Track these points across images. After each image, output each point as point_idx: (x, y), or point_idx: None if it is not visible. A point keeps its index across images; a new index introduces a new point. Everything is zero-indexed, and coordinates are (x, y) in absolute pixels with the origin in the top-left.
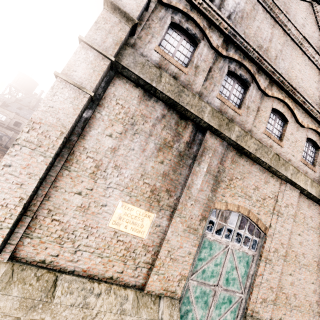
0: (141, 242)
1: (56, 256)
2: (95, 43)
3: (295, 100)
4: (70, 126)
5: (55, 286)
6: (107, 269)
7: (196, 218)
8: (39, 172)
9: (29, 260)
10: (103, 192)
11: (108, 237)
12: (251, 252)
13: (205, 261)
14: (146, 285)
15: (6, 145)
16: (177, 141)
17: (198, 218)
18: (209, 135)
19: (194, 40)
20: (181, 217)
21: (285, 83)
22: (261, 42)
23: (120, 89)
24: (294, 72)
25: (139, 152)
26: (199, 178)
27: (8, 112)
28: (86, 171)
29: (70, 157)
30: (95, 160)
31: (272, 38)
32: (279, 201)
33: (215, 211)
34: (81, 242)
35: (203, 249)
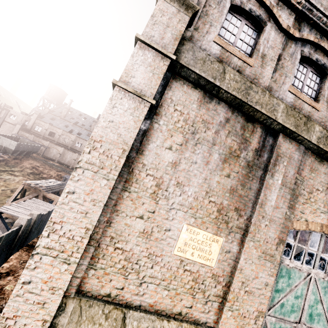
0: (210, 272)
1: (121, 289)
2: (153, 41)
3: None
4: (131, 142)
5: (124, 326)
6: (175, 303)
7: (272, 241)
8: (103, 197)
9: (94, 293)
10: (166, 214)
11: (174, 266)
12: None
13: (283, 292)
14: (219, 322)
15: (43, 154)
16: (244, 149)
17: (275, 242)
18: (283, 139)
19: (259, 23)
20: (254, 241)
21: None
22: None
23: (178, 92)
24: None
25: (202, 166)
26: (273, 193)
27: (43, 123)
28: (146, 191)
29: (129, 176)
30: (155, 178)
31: None
32: None
33: (292, 232)
34: (146, 272)
35: (280, 278)
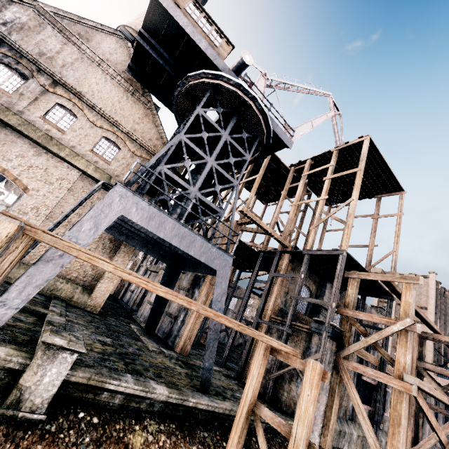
0: None
1: None
2: None
3: (85, 103)
4: None
5: None
6: None
7: None
8: None
9: None
10: None
11: None
12: (5, 203)
13: None
14: None
15: None
16: None
17: None
18: None
19: None
20: None
21: (68, 86)
22: (44, 51)
23: None
24: (88, 83)
25: None
26: None
27: None
28: None
29: None
30: None
31: (62, 52)
32: (48, 172)
33: None
34: None
35: None
